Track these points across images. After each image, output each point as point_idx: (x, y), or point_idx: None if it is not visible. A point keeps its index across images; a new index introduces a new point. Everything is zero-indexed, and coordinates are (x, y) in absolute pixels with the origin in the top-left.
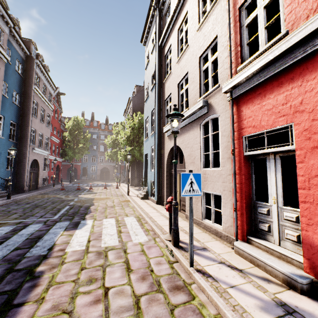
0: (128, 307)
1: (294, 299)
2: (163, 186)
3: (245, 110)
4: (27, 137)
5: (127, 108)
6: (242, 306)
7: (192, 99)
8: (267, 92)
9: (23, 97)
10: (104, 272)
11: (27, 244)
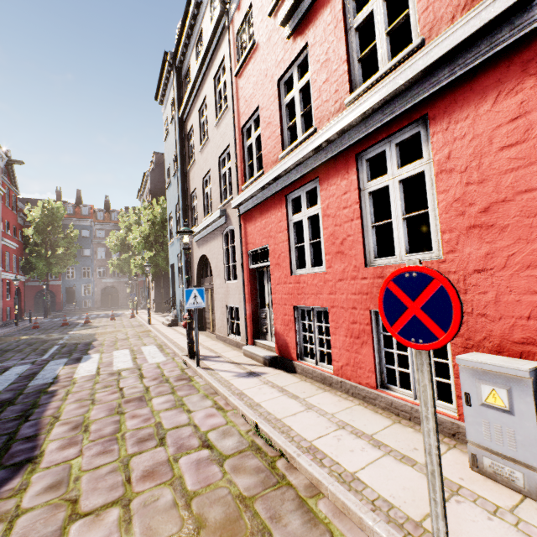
0: (140, 391)
1: (262, 369)
2: None
3: (248, 227)
4: None
5: (142, 188)
6: (222, 377)
7: (215, 203)
8: (257, 216)
9: None
10: (119, 381)
11: (23, 379)
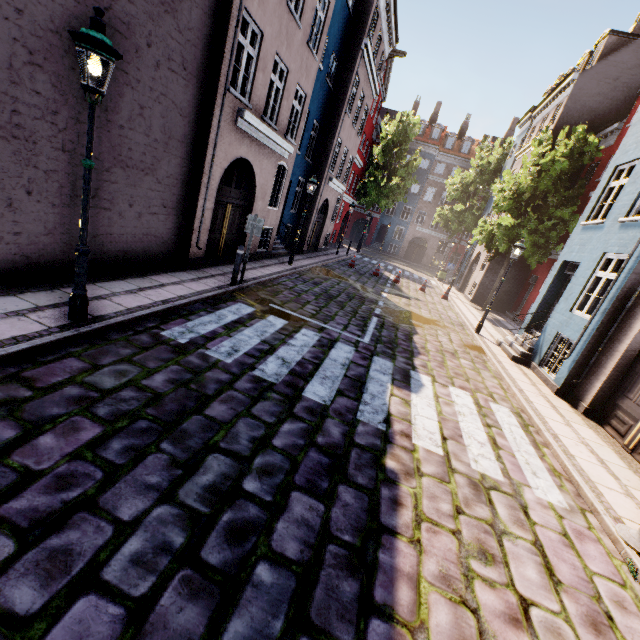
0: None
1: None
2: (599, 368)
3: None
4: (328, 157)
5: (542, 105)
6: None
7: None
8: None
9: (341, 67)
10: (501, 546)
11: (349, 388)
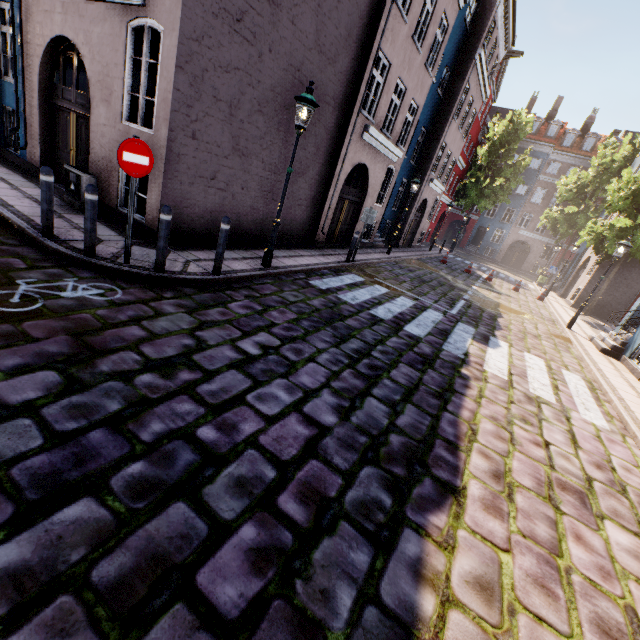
0: (577, 476)
1: None
2: None
3: None
4: (431, 159)
5: None
6: None
7: None
8: None
9: (452, 77)
10: (540, 423)
11: (437, 334)
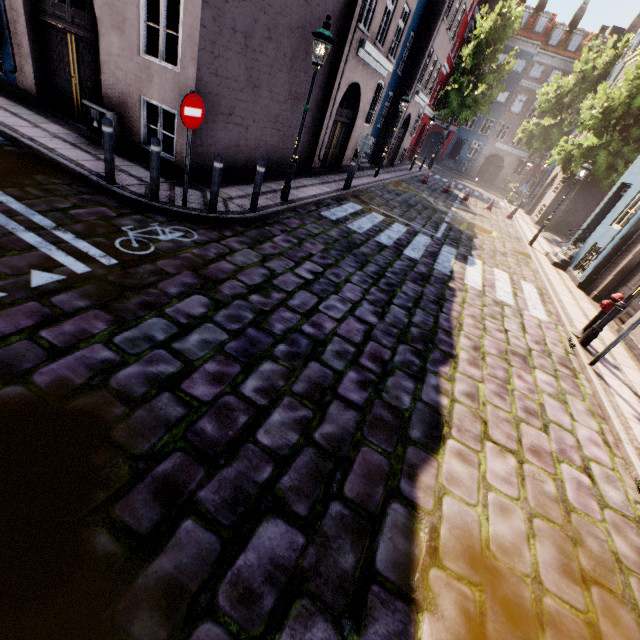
0: (523, 348)
1: None
2: (614, 267)
3: None
4: (418, 69)
5: None
6: (618, 405)
7: None
8: None
9: None
10: (502, 318)
11: (429, 256)
